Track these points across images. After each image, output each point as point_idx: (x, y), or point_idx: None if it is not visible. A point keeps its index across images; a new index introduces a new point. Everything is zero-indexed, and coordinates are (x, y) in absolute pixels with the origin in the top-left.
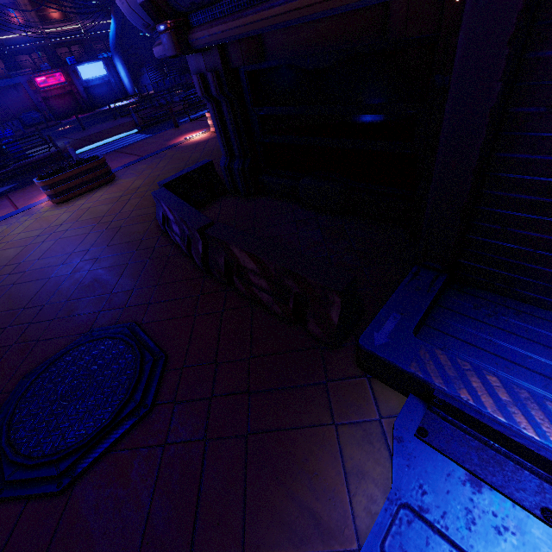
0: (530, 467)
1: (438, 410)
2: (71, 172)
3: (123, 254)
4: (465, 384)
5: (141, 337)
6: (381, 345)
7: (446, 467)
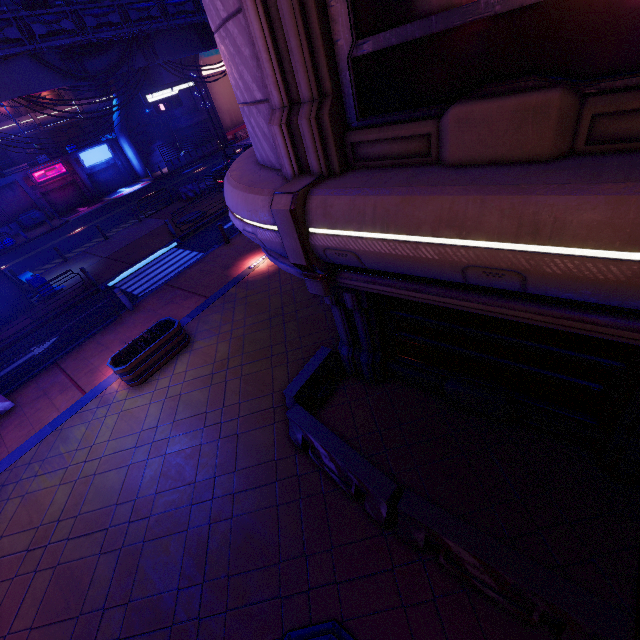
0: None
1: None
2: (149, 349)
3: (263, 486)
4: None
5: None
6: None
7: None
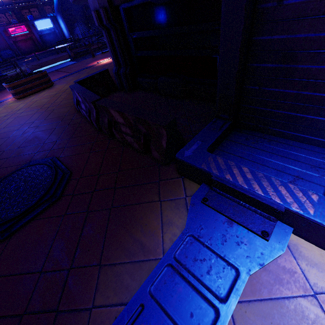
0: (260, 213)
1: (215, 188)
2: (25, 79)
3: (53, 123)
4: (229, 172)
5: (57, 164)
6: (188, 156)
7: (215, 216)
